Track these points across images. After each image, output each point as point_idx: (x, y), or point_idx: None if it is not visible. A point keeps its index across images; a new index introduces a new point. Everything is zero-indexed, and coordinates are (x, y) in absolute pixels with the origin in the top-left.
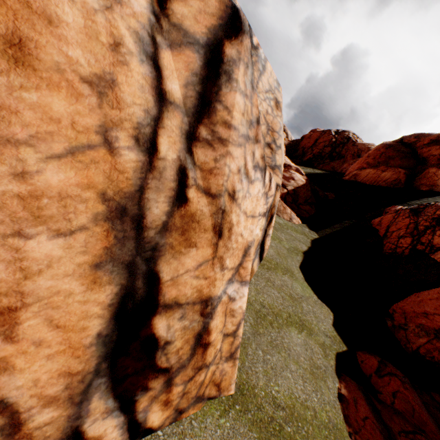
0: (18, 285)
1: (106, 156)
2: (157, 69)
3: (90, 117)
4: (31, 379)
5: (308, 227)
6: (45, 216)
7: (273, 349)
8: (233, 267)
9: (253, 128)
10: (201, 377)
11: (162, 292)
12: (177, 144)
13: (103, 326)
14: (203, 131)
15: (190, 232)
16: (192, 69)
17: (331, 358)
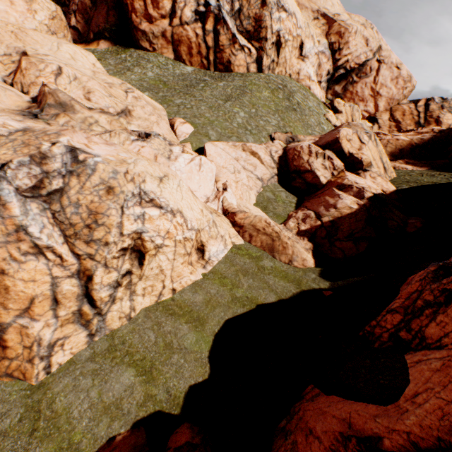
0: None
1: None
2: None
3: None
4: None
5: (319, 273)
6: None
7: (92, 375)
8: (20, 309)
9: (13, 236)
10: (7, 363)
11: None
12: None
13: None
14: None
15: None
16: None
17: (145, 410)
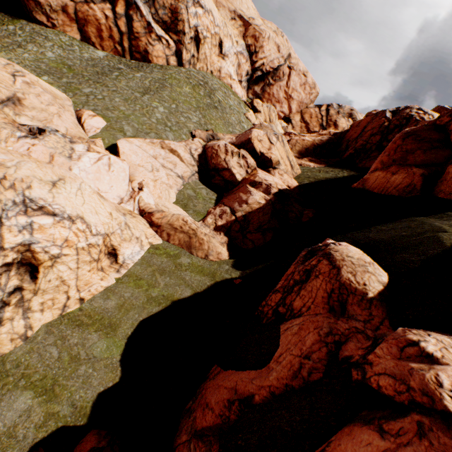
0: None
1: None
2: None
3: None
4: None
5: (232, 264)
6: None
7: None
8: None
9: None
10: None
11: None
12: None
13: None
14: None
15: None
16: None
17: (46, 430)
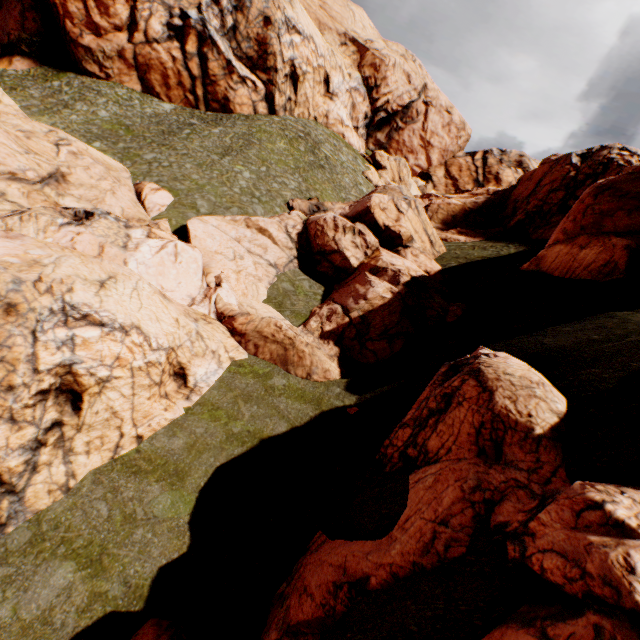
0: None
1: None
2: None
3: None
4: None
5: (345, 385)
6: None
7: (2, 585)
8: None
9: None
10: None
11: None
12: None
13: None
14: None
15: None
16: None
17: (90, 616)
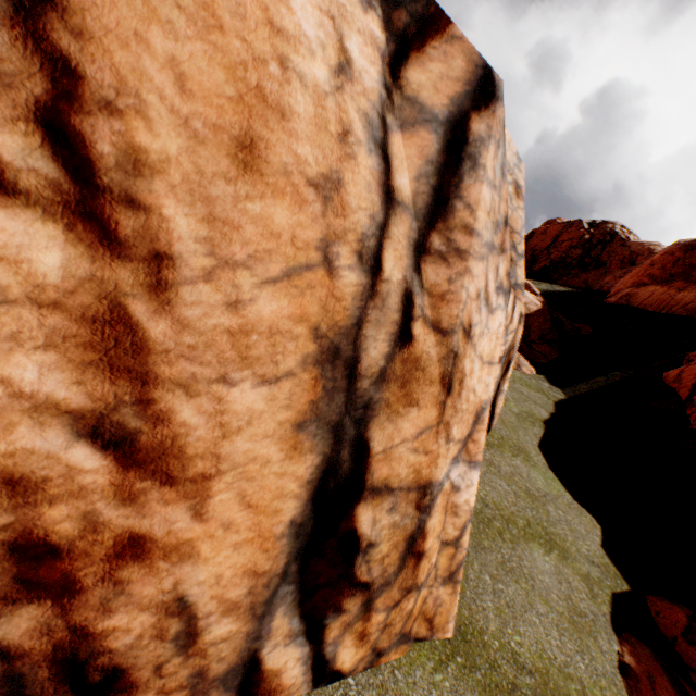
0: (215, 446)
1: (324, 279)
2: (386, 159)
3: (311, 229)
4: (214, 574)
5: (547, 381)
6: (252, 358)
7: (507, 575)
8: (460, 439)
9: (499, 233)
10: (410, 603)
11: (370, 469)
12: (403, 260)
13: (298, 511)
14: (435, 240)
15: (411, 384)
16: (426, 156)
17: (601, 601)
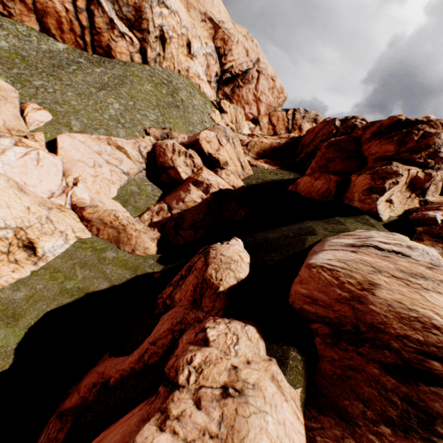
0: None
1: None
2: None
3: None
4: None
5: (158, 259)
6: None
7: None
8: None
9: None
10: None
11: None
12: None
13: None
14: None
15: None
16: None
17: None
